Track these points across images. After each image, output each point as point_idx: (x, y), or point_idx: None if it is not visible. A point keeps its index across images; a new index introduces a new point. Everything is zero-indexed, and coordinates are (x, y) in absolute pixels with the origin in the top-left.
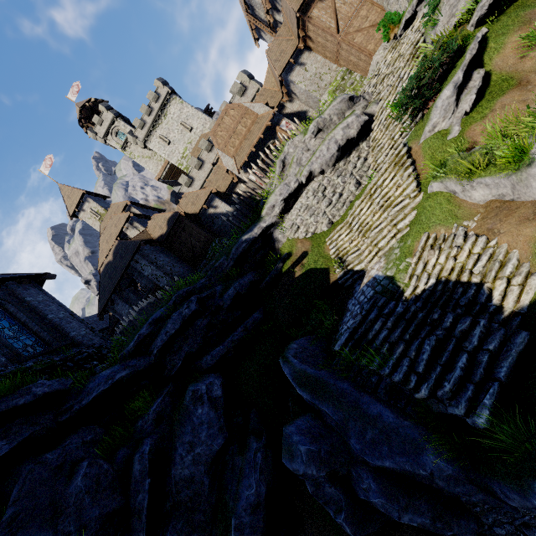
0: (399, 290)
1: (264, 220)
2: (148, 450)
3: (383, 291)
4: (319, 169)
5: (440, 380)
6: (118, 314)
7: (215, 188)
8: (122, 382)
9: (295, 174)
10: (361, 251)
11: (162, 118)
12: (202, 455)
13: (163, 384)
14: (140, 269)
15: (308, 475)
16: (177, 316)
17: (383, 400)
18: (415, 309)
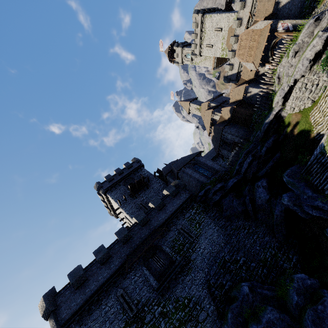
0: (325, 152)
1: (274, 110)
2: (248, 198)
3: (320, 152)
4: (300, 76)
5: (325, 185)
6: (223, 154)
7: (247, 77)
8: (236, 182)
9: (286, 82)
10: (323, 125)
11: (204, 34)
12: (263, 199)
13: (248, 181)
14: (225, 137)
15: (288, 205)
16: (246, 163)
17: (314, 188)
18: (327, 161)
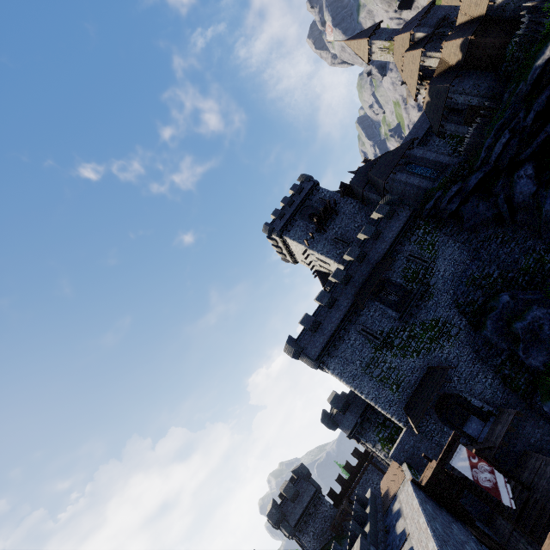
0: None
1: None
2: (502, 197)
3: None
4: None
5: None
6: (448, 131)
7: None
8: (481, 178)
9: None
10: None
11: None
12: (526, 194)
13: (500, 172)
14: (454, 101)
15: None
16: (499, 145)
17: None
18: None
